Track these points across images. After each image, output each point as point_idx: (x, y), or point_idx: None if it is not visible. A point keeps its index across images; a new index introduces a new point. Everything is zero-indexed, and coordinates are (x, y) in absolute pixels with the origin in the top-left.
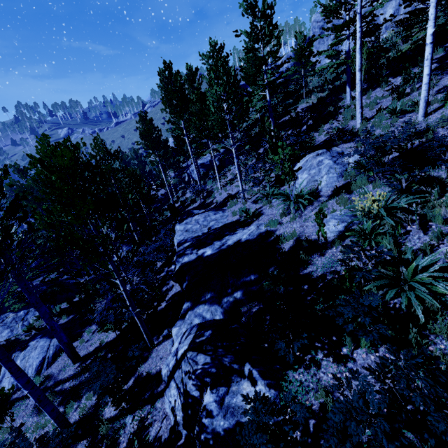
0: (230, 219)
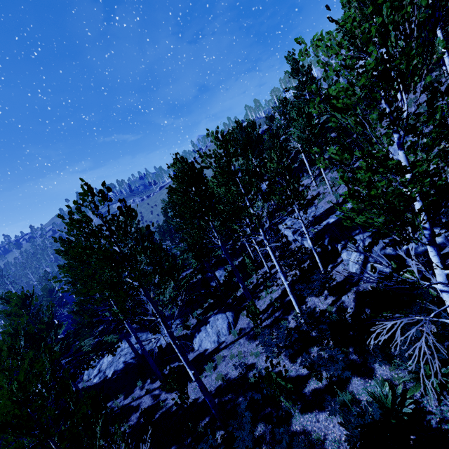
0: (327, 206)
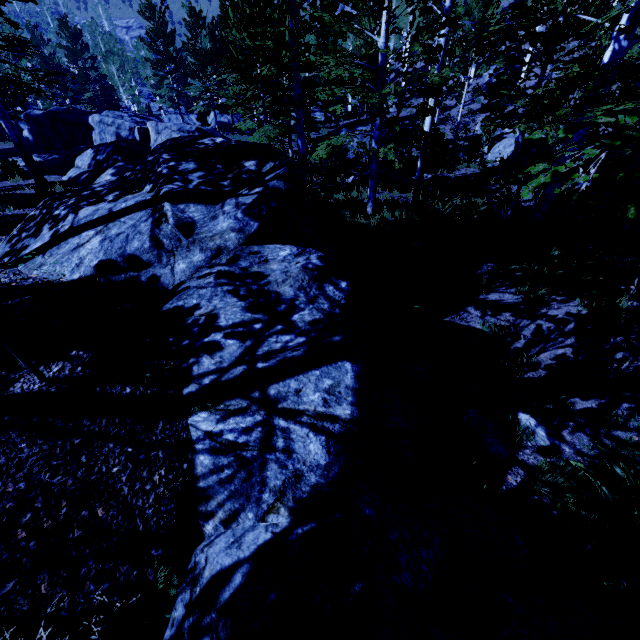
0: None
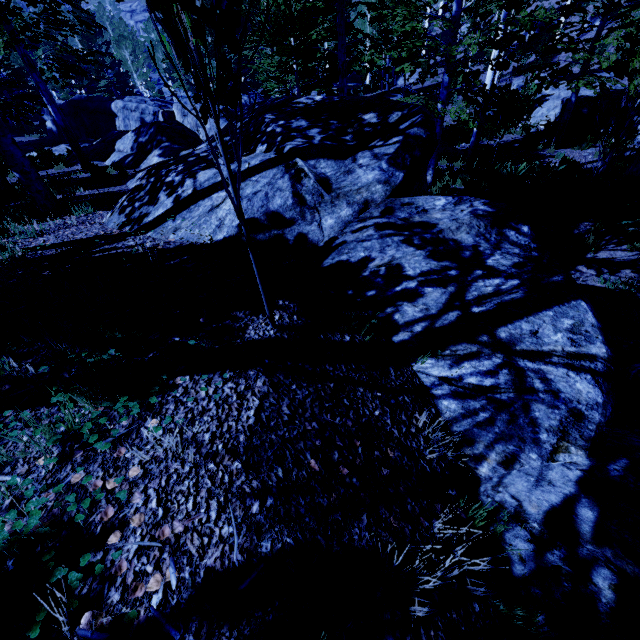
0: None
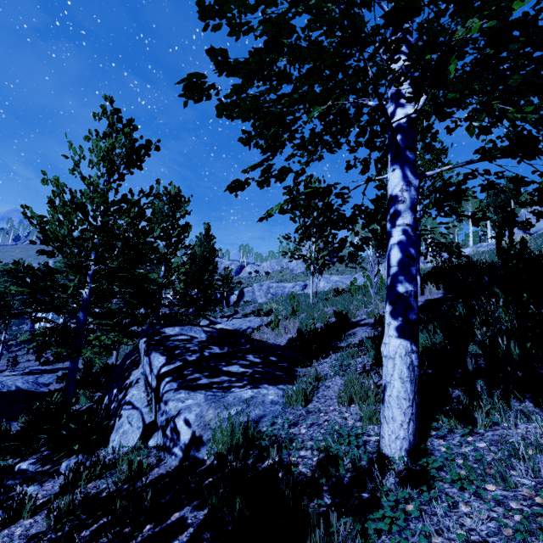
0: None
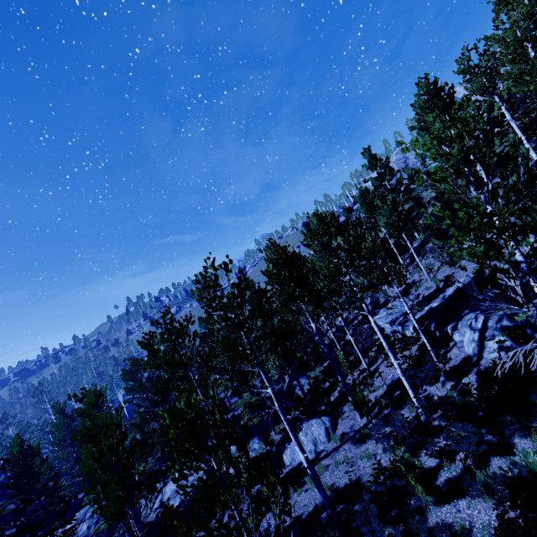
0: (426, 293)
